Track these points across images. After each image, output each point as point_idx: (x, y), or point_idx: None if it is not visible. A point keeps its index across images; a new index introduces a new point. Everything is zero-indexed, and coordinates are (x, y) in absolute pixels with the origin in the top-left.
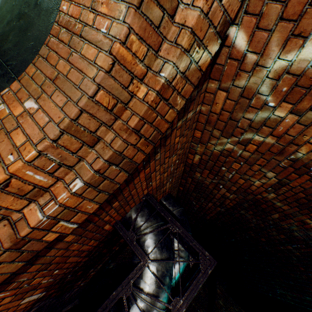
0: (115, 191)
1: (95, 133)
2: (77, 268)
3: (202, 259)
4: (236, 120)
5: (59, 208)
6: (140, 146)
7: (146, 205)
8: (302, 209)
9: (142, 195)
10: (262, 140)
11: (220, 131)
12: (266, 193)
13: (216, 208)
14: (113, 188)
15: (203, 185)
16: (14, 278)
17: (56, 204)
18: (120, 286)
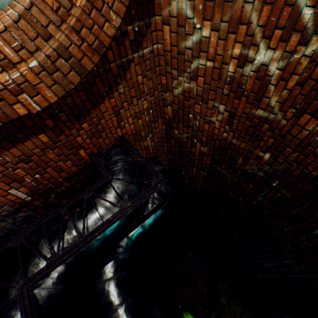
0: (81, 108)
1: (46, 29)
2: (60, 191)
3: (155, 178)
4: (183, 53)
5: (21, 78)
6: (85, 50)
7: (121, 147)
8: (253, 141)
9: (116, 135)
10: (204, 68)
11: (176, 71)
12: (226, 133)
13: (200, 174)
14: (69, 87)
15: (183, 145)
16: (0, 150)
17: (18, 72)
18: (84, 191)
